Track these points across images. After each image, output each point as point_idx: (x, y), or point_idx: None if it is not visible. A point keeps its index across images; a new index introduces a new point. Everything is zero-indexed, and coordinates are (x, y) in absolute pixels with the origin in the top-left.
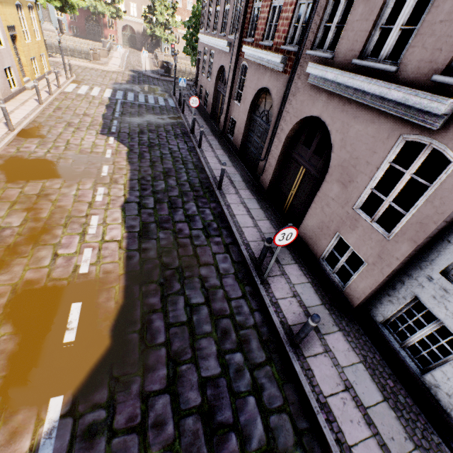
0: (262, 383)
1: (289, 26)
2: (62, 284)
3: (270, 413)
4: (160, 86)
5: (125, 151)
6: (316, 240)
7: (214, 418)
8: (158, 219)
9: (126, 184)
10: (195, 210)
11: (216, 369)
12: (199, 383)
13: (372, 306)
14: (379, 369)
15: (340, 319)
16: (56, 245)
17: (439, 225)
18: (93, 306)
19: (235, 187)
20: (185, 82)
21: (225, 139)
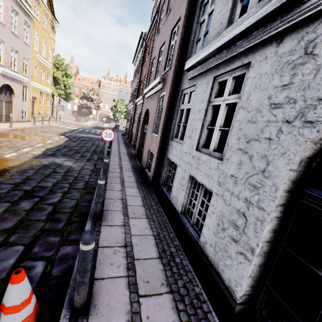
0: (71, 192)
1: None
2: None
3: (67, 198)
4: None
5: (67, 139)
6: (145, 160)
7: (32, 193)
8: (64, 153)
9: (57, 145)
10: (89, 155)
11: (49, 185)
12: (35, 186)
13: (160, 178)
14: (150, 199)
15: (142, 186)
16: None
17: (164, 117)
18: (1, 163)
19: (120, 153)
20: (116, 123)
21: (130, 145)
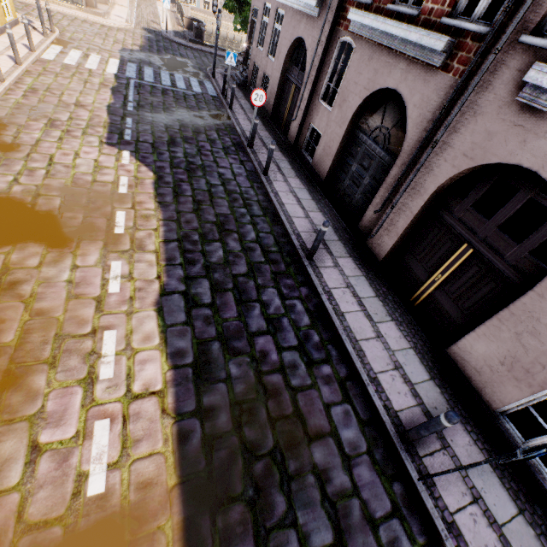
0: None
1: None
2: (51, 540)
3: None
4: (190, 59)
5: (151, 179)
6: (493, 380)
7: None
8: (222, 329)
9: (159, 251)
10: (280, 305)
11: None
12: None
13: None
14: None
15: None
16: (36, 421)
17: None
18: None
19: (331, 254)
20: (234, 59)
21: (297, 158)
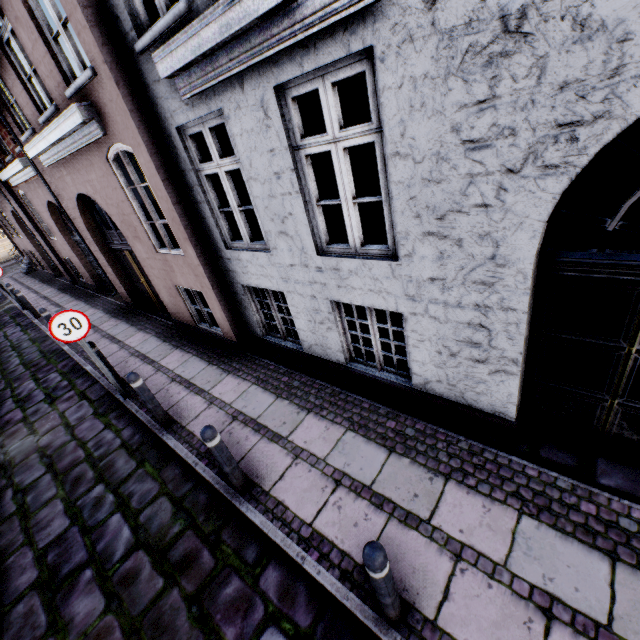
0: (130, 492)
1: (4, 127)
2: None
3: (142, 511)
4: None
5: None
6: (180, 310)
7: (59, 576)
8: None
9: None
10: (33, 386)
11: (63, 526)
12: (36, 558)
13: (249, 326)
14: (273, 376)
15: (230, 364)
16: None
17: (176, 210)
18: None
19: (94, 327)
20: None
21: (83, 287)
